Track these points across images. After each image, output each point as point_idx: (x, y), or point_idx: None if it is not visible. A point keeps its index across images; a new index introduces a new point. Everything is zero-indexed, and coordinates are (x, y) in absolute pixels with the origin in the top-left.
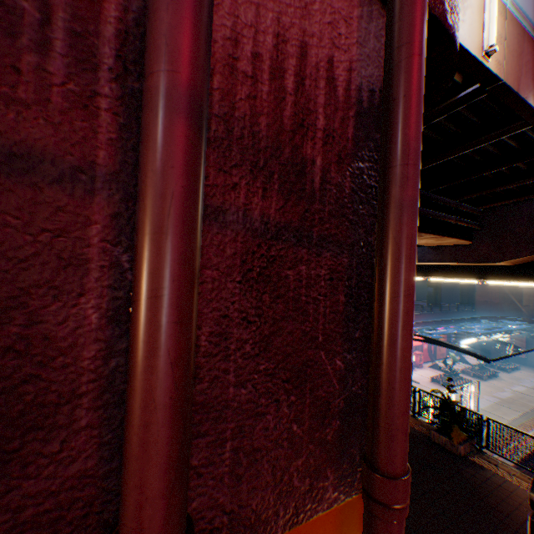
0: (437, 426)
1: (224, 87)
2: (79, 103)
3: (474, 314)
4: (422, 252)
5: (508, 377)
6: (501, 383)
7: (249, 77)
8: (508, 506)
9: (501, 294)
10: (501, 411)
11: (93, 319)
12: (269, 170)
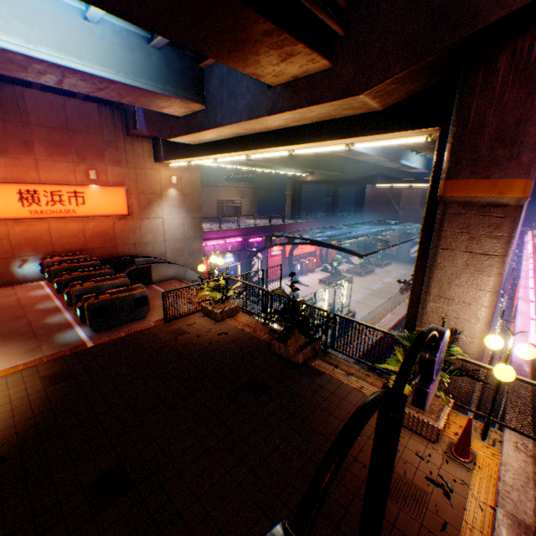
0: (280, 334)
1: None
2: None
3: (362, 220)
4: (274, 97)
5: (382, 272)
6: (375, 277)
7: None
8: (334, 422)
9: (385, 199)
10: (371, 301)
11: None
12: None
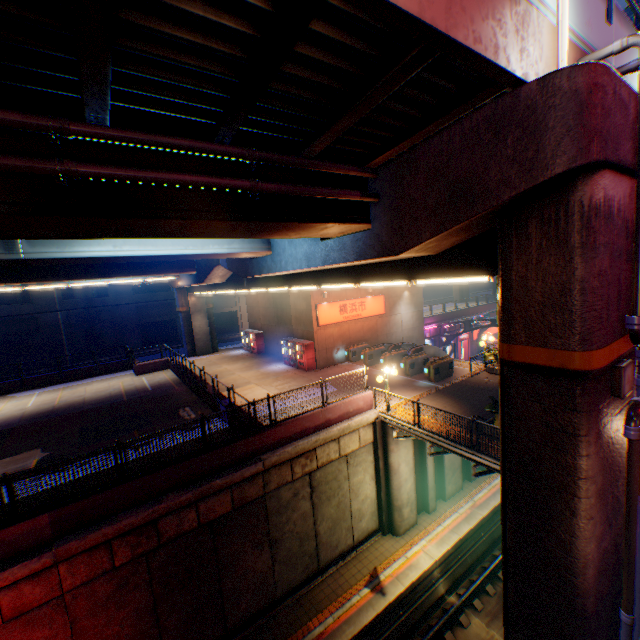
0: None
1: (629, 227)
2: (621, 240)
3: None
4: None
5: None
6: None
7: (631, 222)
8: None
9: None
10: None
11: (621, 280)
12: (632, 243)
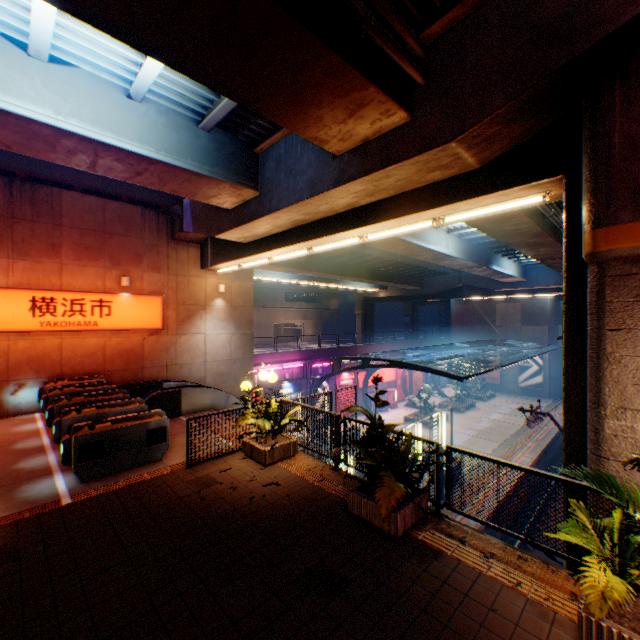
0: (362, 481)
1: None
2: None
3: (451, 341)
4: (341, 165)
5: (486, 406)
6: (478, 413)
7: None
8: None
9: (476, 315)
10: (480, 445)
11: None
12: None
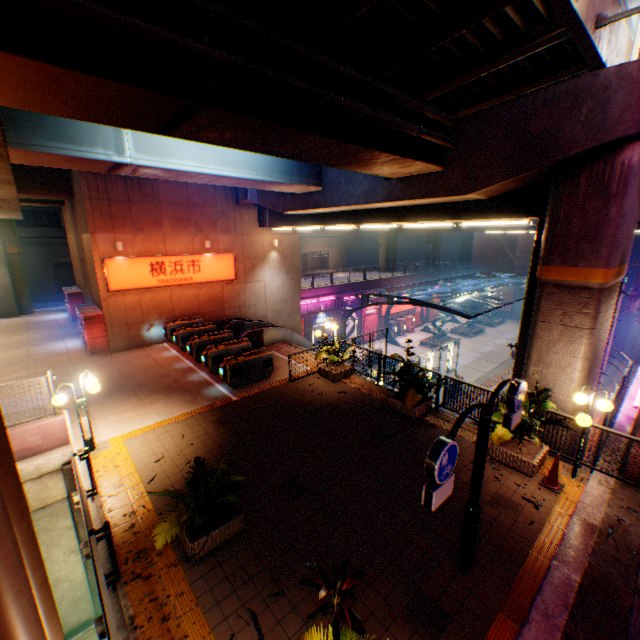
0: (396, 393)
1: None
2: None
3: (470, 271)
4: (390, 188)
5: (493, 332)
6: (485, 338)
7: None
8: None
9: (497, 246)
10: (481, 365)
11: None
12: None
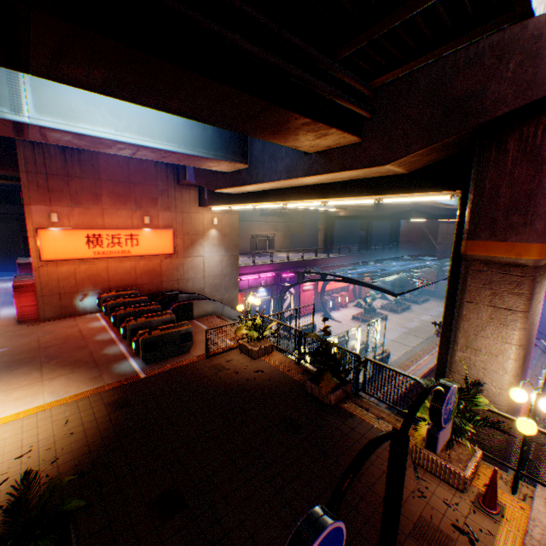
0: (313, 375)
1: None
2: None
3: (397, 254)
4: (310, 162)
5: (419, 309)
6: (412, 315)
7: None
8: (364, 463)
9: (421, 233)
10: (408, 340)
11: None
12: None
